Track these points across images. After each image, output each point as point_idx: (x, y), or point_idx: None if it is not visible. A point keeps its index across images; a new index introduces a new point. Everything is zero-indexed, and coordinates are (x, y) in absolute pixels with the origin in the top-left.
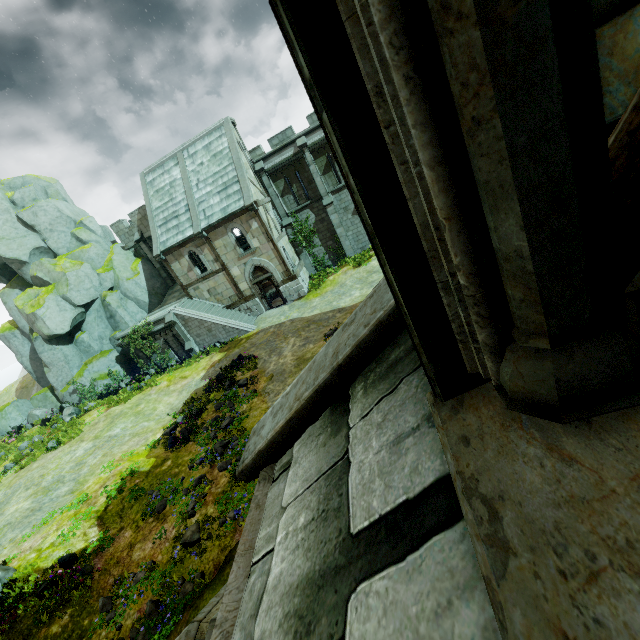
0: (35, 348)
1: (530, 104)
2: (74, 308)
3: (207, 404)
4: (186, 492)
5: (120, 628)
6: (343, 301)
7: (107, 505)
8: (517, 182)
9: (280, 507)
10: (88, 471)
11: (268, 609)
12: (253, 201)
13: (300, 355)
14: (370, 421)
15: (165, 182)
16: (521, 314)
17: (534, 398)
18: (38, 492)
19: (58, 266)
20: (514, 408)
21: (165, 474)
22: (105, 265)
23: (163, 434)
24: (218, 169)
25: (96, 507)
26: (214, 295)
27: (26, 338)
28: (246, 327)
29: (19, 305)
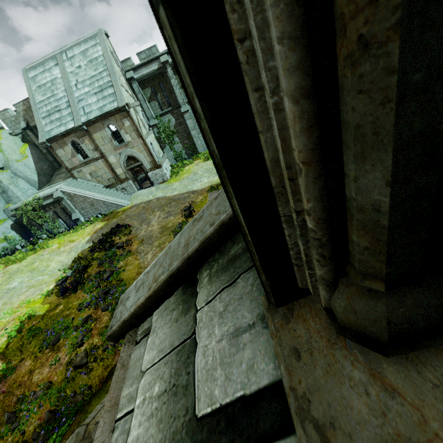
0: None
1: (441, 25)
2: None
3: (91, 261)
4: (76, 328)
5: (24, 433)
6: (195, 185)
7: (8, 343)
8: (397, 131)
9: (140, 370)
10: None
11: None
12: (125, 103)
13: (164, 224)
14: (213, 308)
15: (46, 79)
16: (362, 258)
17: (364, 331)
18: None
19: None
20: (343, 335)
21: (58, 316)
22: None
23: (55, 285)
24: (94, 73)
25: None
26: (95, 177)
27: None
28: (122, 203)
29: None
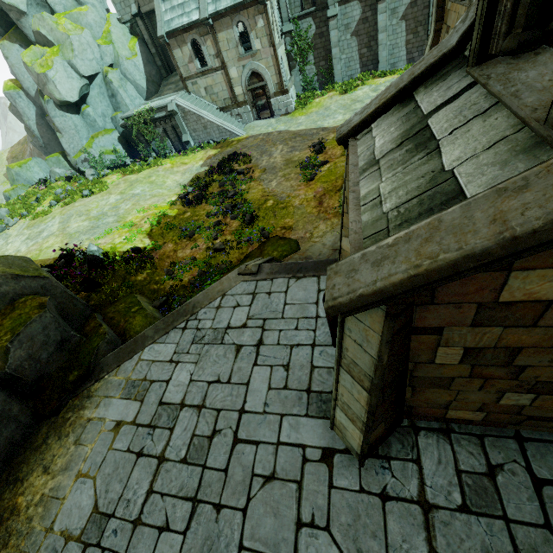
0: (47, 111)
1: None
2: (80, 78)
3: (211, 182)
4: (208, 228)
5: (182, 280)
6: (327, 122)
7: (151, 229)
8: None
9: (372, 138)
10: (125, 212)
11: (381, 147)
12: None
13: (288, 158)
14: (431, 92)
15: None
16: (518, 20)
17: (510, 49)
18: (90, 218)
19: (60, 25)
20: (502, 54)
21: (188, 219)
22: (103, 37)
23: (178, 197)
24: None
25: (144, 229)
26: (210, 94)
27: (31, 101)
28: (237, 131)
29: (27, 62)
